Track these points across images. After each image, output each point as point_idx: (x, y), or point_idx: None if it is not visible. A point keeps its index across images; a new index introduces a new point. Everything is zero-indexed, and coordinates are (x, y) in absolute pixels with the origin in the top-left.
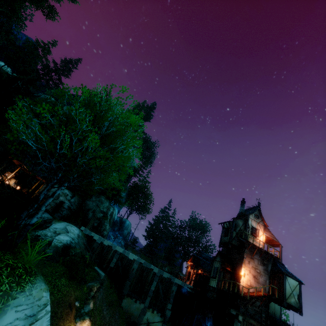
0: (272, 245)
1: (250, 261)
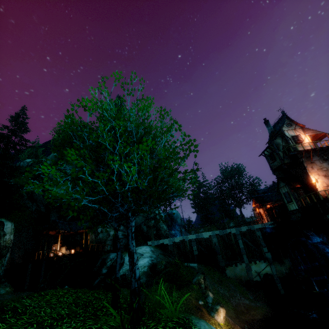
0: (318, 140)
1: (312, 166)
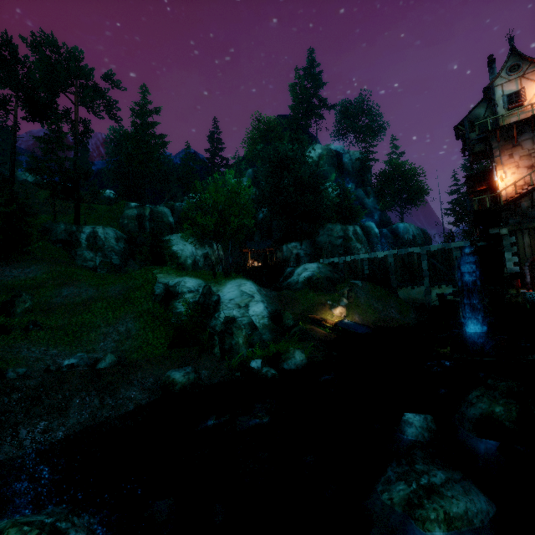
0: None
1: (512, 153)
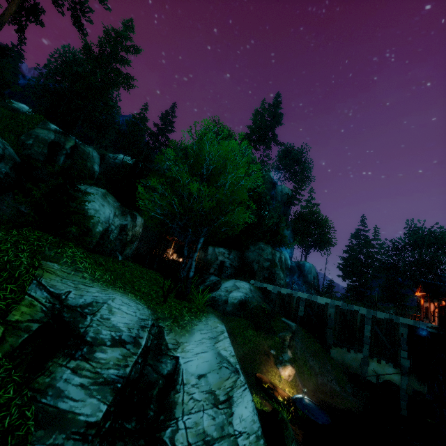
0: None
1: None
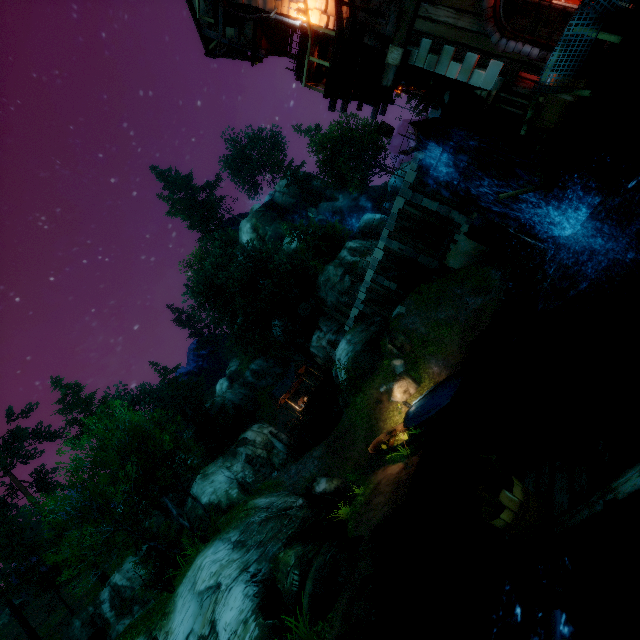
0: None
1: None
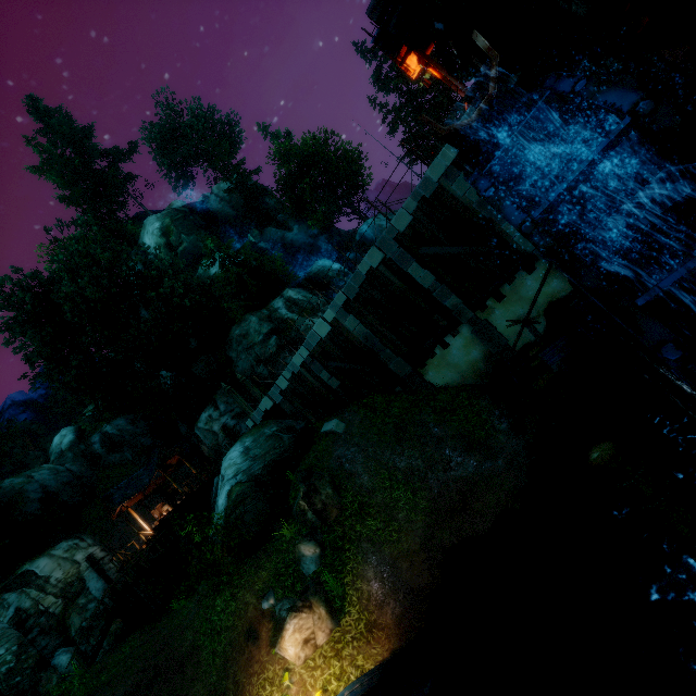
0: None
1: None
